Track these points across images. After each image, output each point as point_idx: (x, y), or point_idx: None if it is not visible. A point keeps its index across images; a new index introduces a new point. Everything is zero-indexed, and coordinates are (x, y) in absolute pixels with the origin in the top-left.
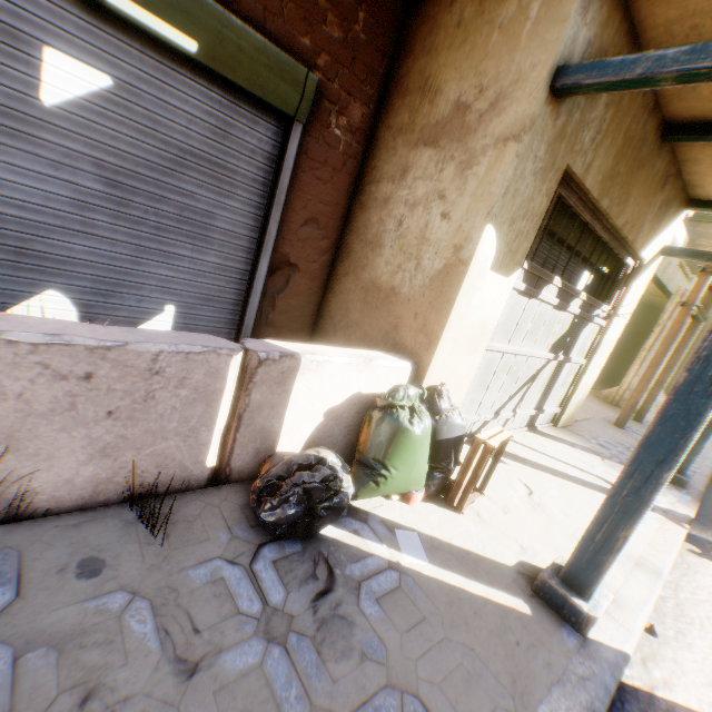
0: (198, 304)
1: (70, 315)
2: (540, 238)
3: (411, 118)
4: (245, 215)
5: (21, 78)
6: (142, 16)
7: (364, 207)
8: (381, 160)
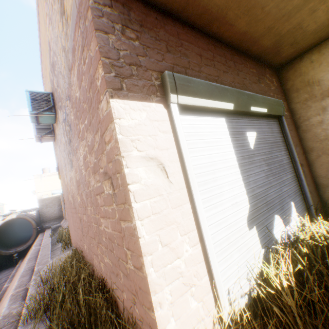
0: (294, 197)
1: (280, 223)
2: None
3: (308, 94)
4: (285, 154)
5: (246, 144)
6: (258, 109)
7: (305, 131)
8: (301, 113)
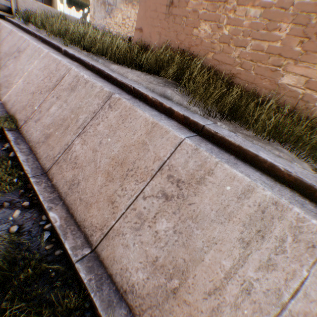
0: None
1: None
2: (71, 3)
3: None
4: None
5: None
6: None
7: None
8: None
